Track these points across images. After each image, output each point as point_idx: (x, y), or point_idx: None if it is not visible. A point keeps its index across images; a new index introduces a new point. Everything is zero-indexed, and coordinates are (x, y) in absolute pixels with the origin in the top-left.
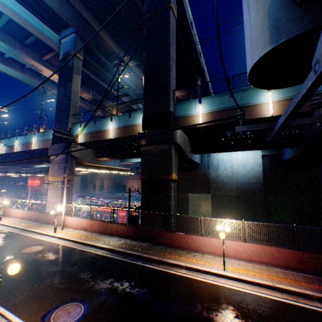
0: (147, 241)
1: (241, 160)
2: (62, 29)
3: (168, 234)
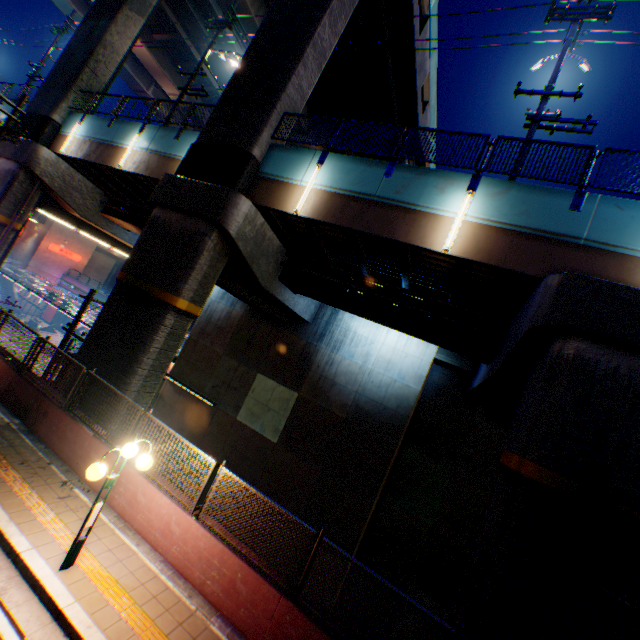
0: (21, 417)
1: (390, 350)
2: None
3: (67, 420)
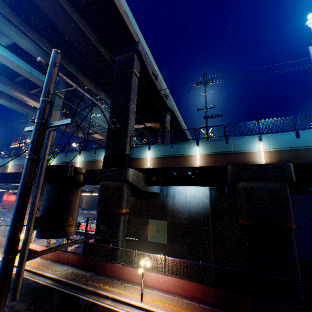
0: (92, 271)
1: (193, 191)
2: None
3: (110, 264)
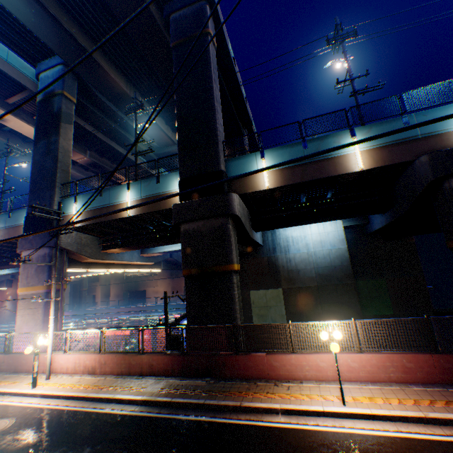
0: (206, 376)
1: (317, 235)
2: (41, 58)
3: (240, 358)
